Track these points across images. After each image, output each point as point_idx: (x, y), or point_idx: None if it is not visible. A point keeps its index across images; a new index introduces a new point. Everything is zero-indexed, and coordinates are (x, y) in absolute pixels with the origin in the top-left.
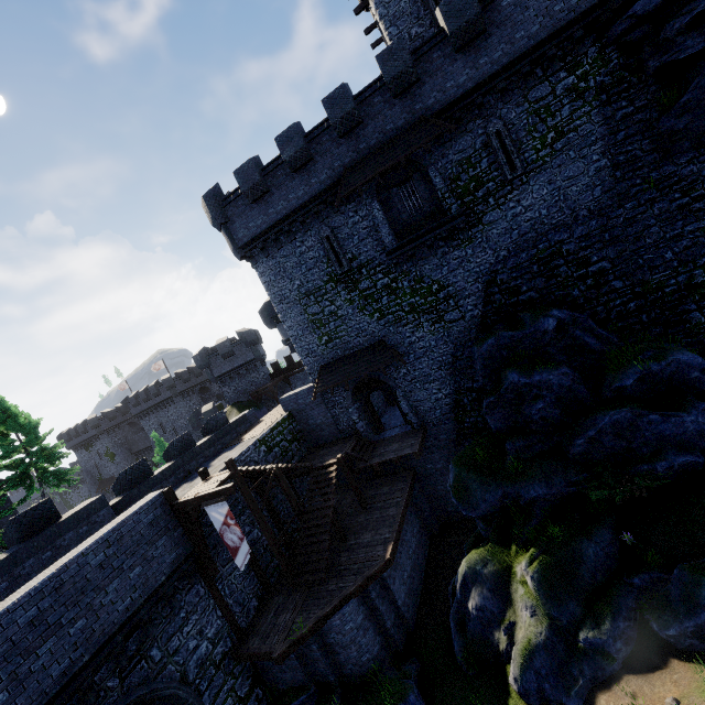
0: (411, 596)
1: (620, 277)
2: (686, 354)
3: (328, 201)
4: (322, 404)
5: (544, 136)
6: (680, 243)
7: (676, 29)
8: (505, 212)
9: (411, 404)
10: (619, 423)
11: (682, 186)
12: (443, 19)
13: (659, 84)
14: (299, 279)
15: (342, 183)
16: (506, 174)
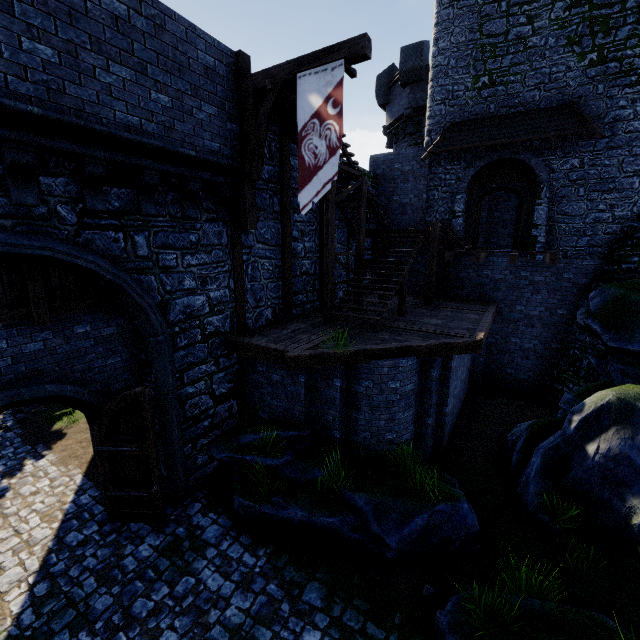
0: (451, 417)
1: None
2: None
3: None
4: (423, 178)
5: None
6: None
7: None
8: None
9: (550, 216)
10: None
11: None
12: None
13: None
14: None
15: None
16: None
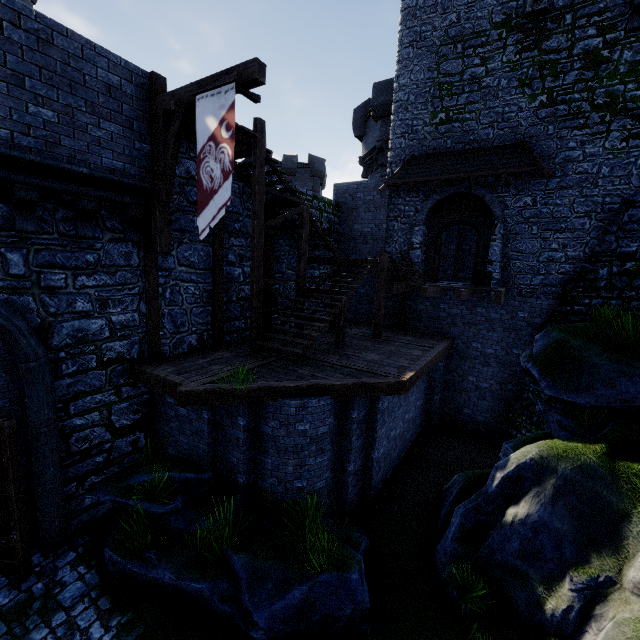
0: (386, 461)
1: None
2: None
3: None
4: (383, 208)
5: None
6: None
7: None
8: None
9: (505, 253)
10: None
11: None
12: None
13: None
14: (457, 11)
15: None
16: None
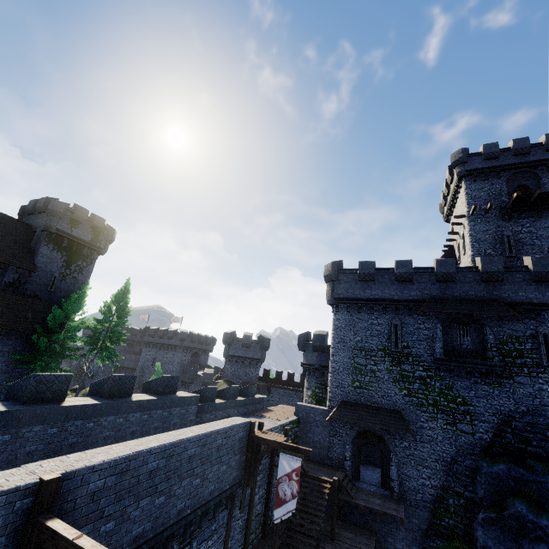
0: None
1: None
2: None
3: (409, 306)
4: (327, 427)
5: None
6: None
7: None
8: (533, 382)
9: (399, 474)
10: None
11: None
12: (532, 263)
13: None
14: (361, 336)
15: (426, 303)
16: (543, 360)
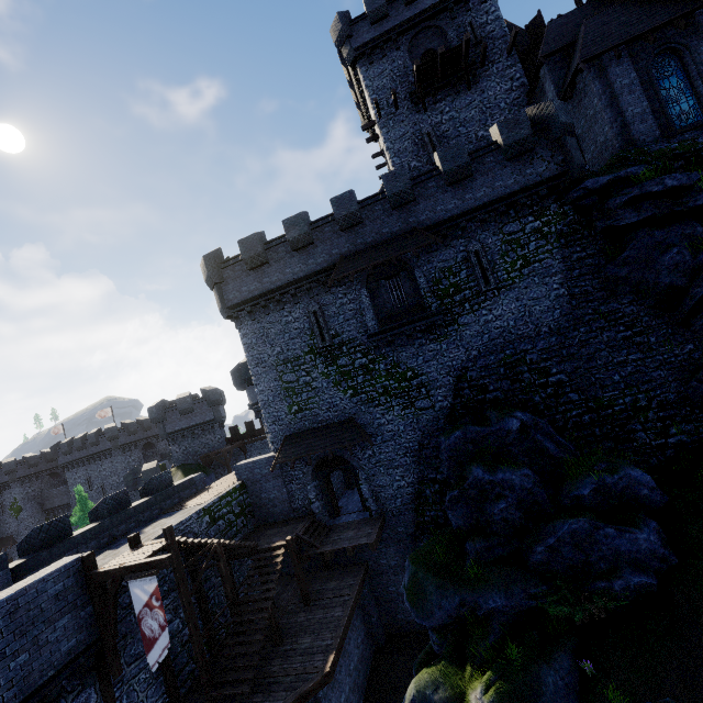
0: None
1: (576, 390)
2: (636, 470)
3: (321, 280)
4: (279, 477)
5: (514, 261)
6: (625, 369)
7: (617, 204)
8: (478, 317)
9: (372, 489)
10: (578, 533)
11: (625, 321)
12: (439, 160)
13: (605, 240)
14: (280, 345)
15: (336, 268)
16: (481, 286)
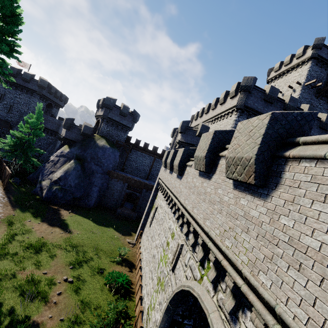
0: None
1: None
2: None
3: None
4: None
5: None
6: None
7: None
8: None
9: None
10: None
11: None
12: None
13: None
14: None
15: None
16: None
